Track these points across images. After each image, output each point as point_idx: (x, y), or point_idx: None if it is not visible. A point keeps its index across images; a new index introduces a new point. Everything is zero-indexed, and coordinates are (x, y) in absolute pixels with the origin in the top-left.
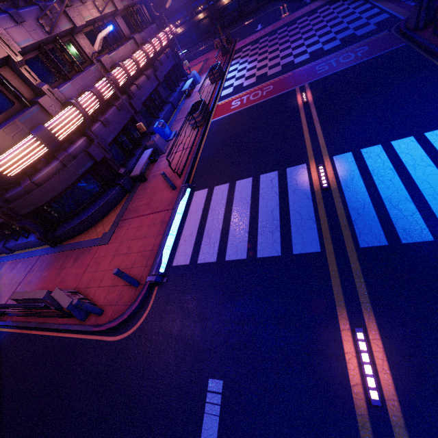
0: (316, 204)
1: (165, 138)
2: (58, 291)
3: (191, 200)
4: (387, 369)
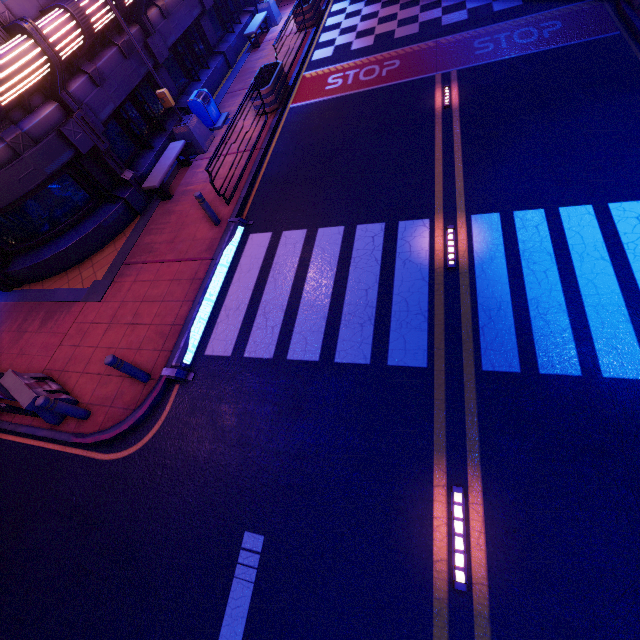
0: (433, 291)
1: (208, 124)
2: (12, 377)
3: (243, 247)
4: (482, 545)
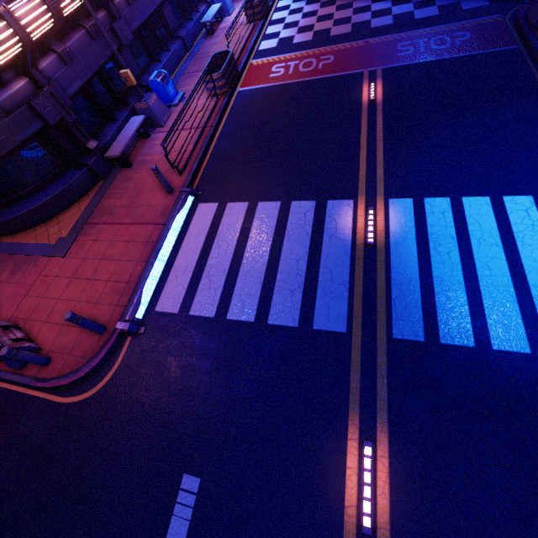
0: (354, 264)
1: (166, 101)
2: None
3: (192, 215)
4: (386, 494)
